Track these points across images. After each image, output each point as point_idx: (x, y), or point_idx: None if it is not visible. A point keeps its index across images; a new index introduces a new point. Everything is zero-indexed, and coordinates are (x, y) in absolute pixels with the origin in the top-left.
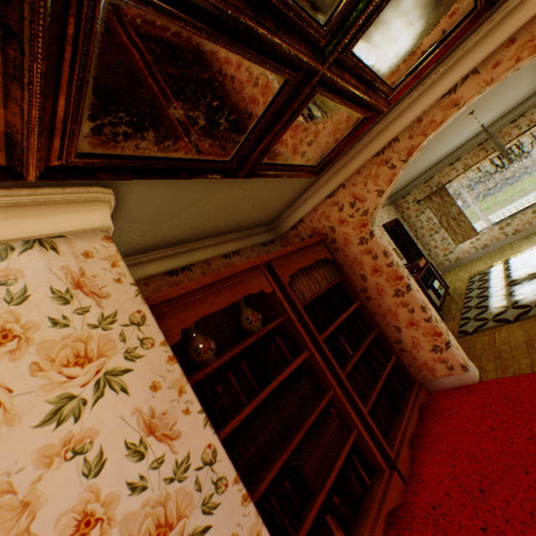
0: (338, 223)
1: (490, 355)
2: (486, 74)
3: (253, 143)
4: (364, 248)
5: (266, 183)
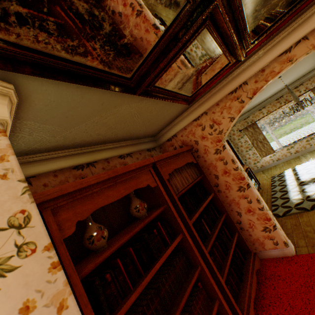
0: (201, 138)
1: (299, 234)
2: (313, 40)
3: (150, 64)
4: (218, 156)
5: (155, 105)
